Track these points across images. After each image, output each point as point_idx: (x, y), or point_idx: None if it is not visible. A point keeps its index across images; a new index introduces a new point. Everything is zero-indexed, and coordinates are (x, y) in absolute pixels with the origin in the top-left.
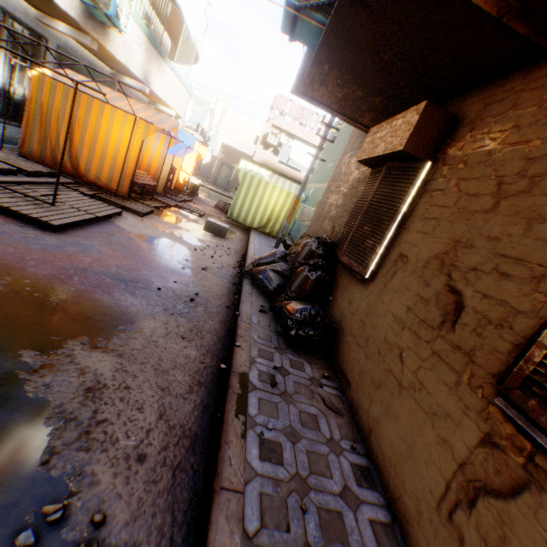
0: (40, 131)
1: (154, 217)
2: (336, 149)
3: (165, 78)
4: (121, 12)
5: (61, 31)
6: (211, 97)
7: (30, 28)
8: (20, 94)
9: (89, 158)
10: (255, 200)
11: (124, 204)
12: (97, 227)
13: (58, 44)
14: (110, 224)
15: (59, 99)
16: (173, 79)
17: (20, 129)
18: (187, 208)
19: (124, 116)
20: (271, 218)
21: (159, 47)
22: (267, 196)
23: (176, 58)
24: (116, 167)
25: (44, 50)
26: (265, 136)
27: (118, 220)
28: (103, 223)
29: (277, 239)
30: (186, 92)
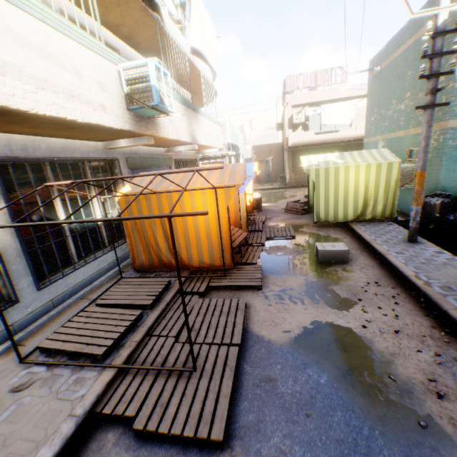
0: (140, 242)
1: (268, 278)
2: (401, 85)
3: (203, 127)
4: (162, 94)
5: (123, 146)
6: (221, 116)
7: (102, 159)
8: (116, 215)
9: (186, 247)
10: (338, 191)
11: (237, 283)
12: (248, 368)
13: (124, 156)
14: (251, 341)
15: (144, 208)
16: (208, 124)
17: (126, 244)
18: (276, 235)
19: (201, 192)
20: (366, 201)
21: (192, 105)
22: (352, 180)
23: (198, 105)
24: (212, 244)
25: (118, 168)
26: (289, 119)
27: (250, 320)
28: (245, 346)
29: (408, 231)
30: (219, 126)
